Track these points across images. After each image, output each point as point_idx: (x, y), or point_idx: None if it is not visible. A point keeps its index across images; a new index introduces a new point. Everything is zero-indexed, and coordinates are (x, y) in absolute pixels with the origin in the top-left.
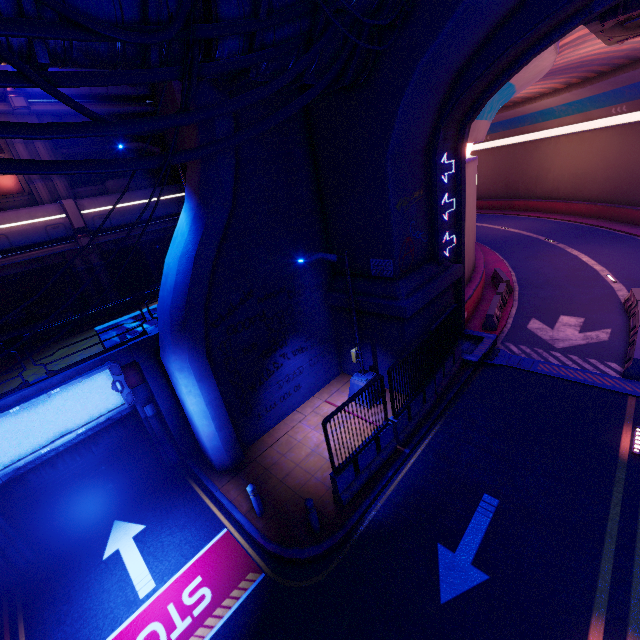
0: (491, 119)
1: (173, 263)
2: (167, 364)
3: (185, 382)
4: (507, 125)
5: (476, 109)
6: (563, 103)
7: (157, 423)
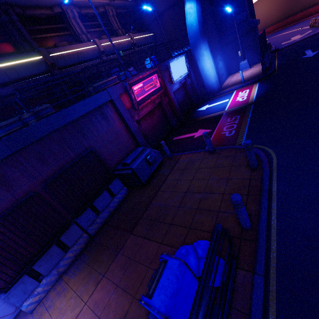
0: None
1: (194, 16)
2: (198, 52)
3: (206, 54)
4: None
5: None
6: None
7: (191, 87)
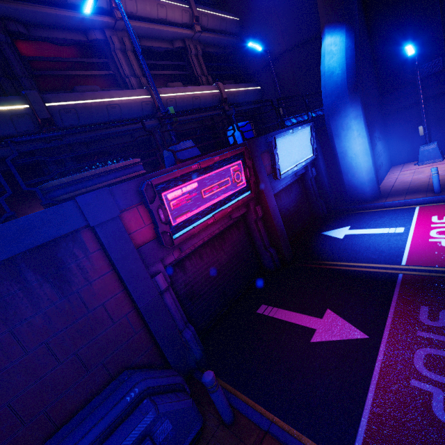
0: None
1: (338, 58)
2: (340, 122)
3: (357, 127)
4: None
5: None
6: None
7: (315, 184)
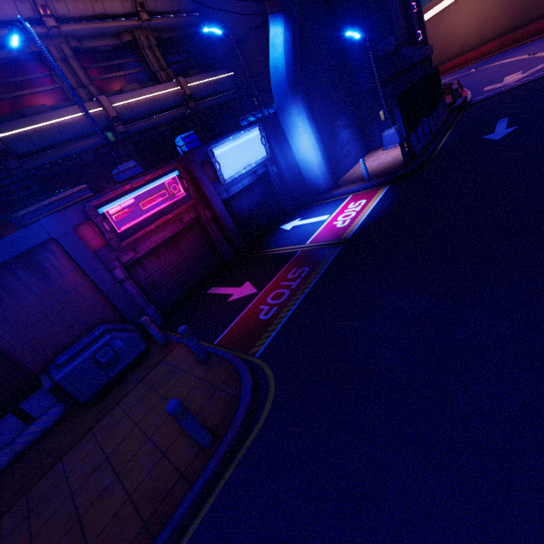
0: None
1: (279, 53)
2: (287, 119)
3: (302, 124)
4: None
5: None
6: None
7: (279, 181)
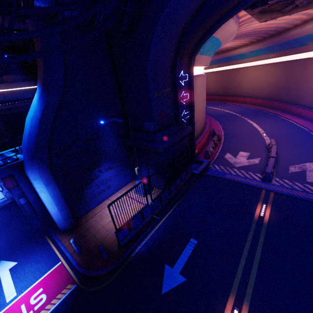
0: (210, 55)
1: (28, 121)
2: (28, 176)
3: (38, 186)
4: (225, 60)
5: (197, 49)
6: (249, 51)
7: (28, 207)
